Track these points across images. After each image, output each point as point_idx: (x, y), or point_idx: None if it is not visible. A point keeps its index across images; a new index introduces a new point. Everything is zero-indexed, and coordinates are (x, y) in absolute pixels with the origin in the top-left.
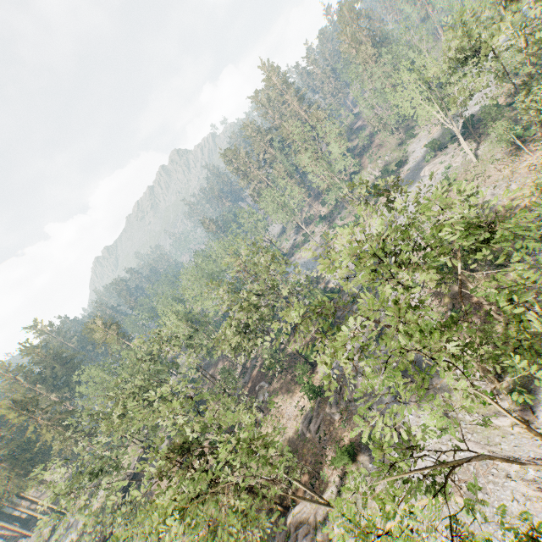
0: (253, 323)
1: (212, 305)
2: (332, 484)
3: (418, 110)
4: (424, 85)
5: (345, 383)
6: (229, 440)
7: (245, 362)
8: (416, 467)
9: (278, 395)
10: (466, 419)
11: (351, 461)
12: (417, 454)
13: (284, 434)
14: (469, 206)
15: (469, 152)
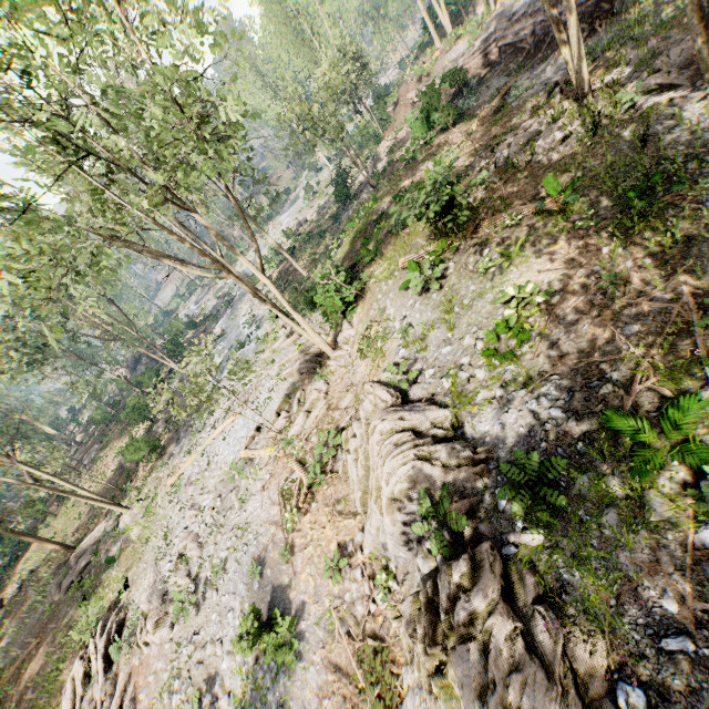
0: (47, 342)
1: (1, 349)
2: (135, 492)
3: (265, 108)
4: (262, 79)
5: (181, 394)
6: (27, 531)
7: (82, 441)
8: (212, 421)
9: (107, 448)
10: (261, 359)
11: (156, 453)
12: (216, 410)
13: (101, 482)
14: (116, 45)
15: (326, 161)
